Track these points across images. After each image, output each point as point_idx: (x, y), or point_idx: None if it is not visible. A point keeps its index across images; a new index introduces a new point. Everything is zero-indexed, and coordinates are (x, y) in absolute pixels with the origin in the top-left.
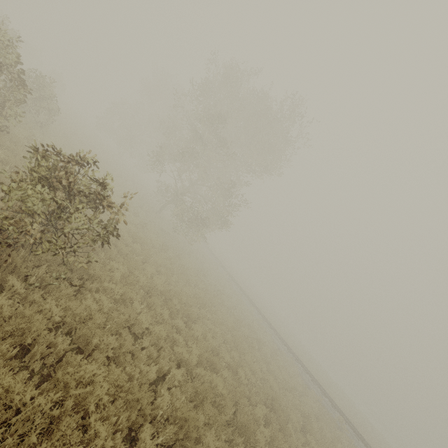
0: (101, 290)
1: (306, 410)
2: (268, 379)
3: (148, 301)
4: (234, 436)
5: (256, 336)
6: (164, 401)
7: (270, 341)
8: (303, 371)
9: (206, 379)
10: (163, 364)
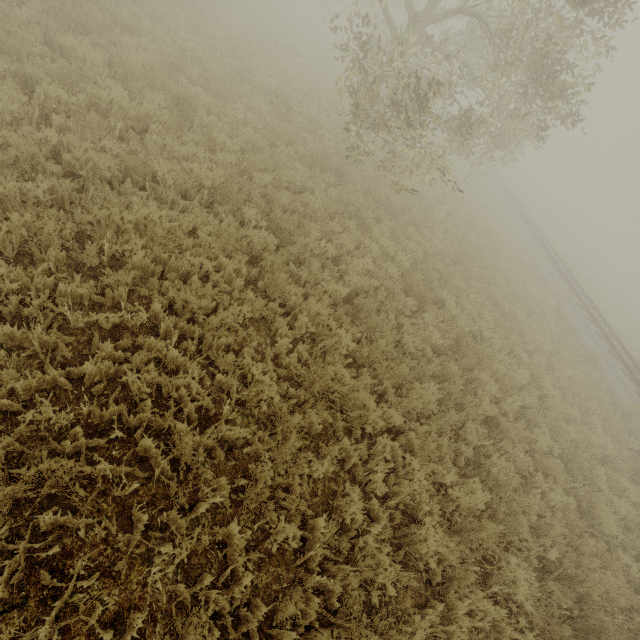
0: None
1: None
2: None
3: None
4: None
5: (607, 564)
6: None
7: None
8: None
9: None
10: None
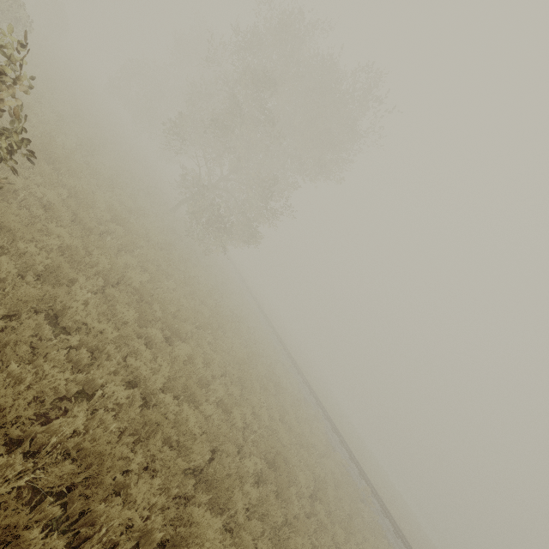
0: (11, 251)
1: (323, 474)
2: (278, 429)
3: (105, 292)
4: (197, 492)
5: (277, 379)
6: (69, 423)
7: (295, 390)
8: (331, 430)
9: (170, 410)
10: (95, 375)
